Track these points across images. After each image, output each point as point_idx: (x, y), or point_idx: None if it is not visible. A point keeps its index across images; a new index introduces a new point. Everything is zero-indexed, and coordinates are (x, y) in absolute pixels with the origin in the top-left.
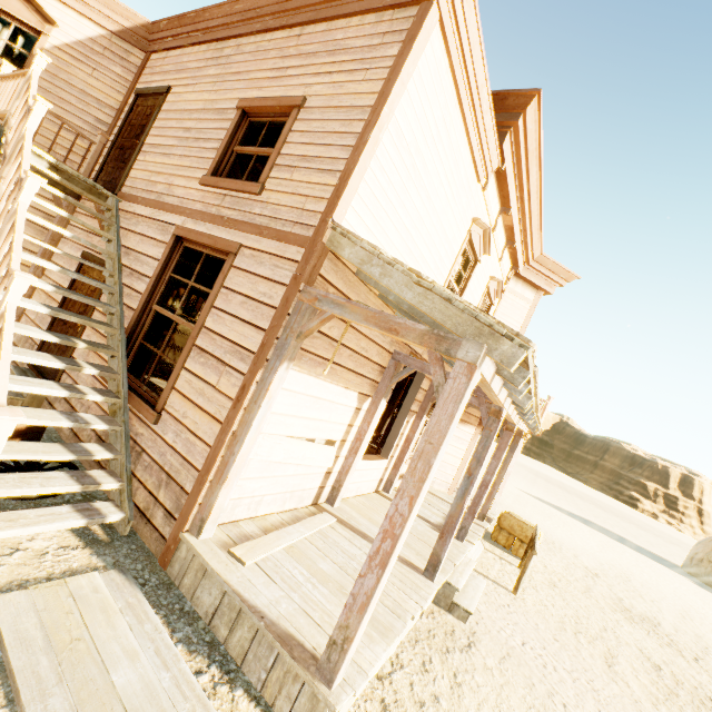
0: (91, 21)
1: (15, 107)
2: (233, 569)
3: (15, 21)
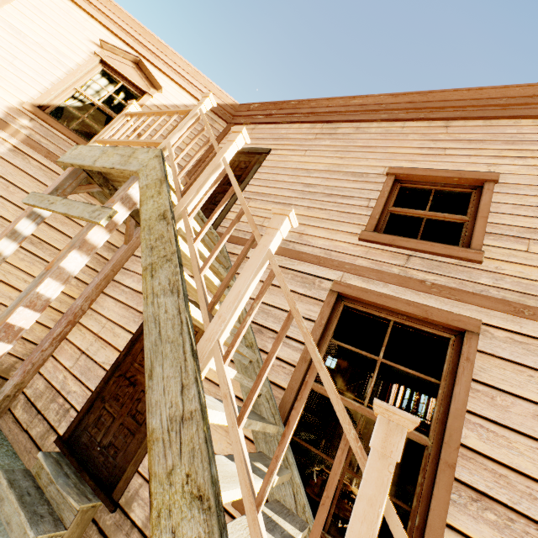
0: (188, 94)
1: (174, 137)
2: None
3: (123, 81)
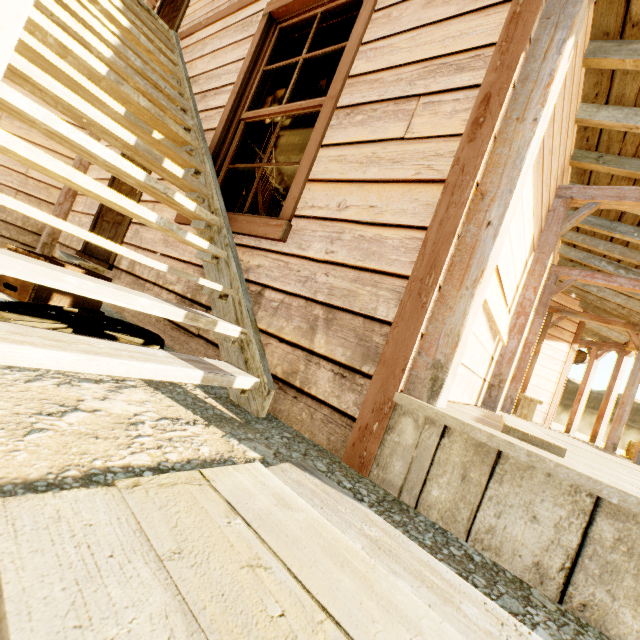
0: None
1: None
2: (556, 458)
3: None
